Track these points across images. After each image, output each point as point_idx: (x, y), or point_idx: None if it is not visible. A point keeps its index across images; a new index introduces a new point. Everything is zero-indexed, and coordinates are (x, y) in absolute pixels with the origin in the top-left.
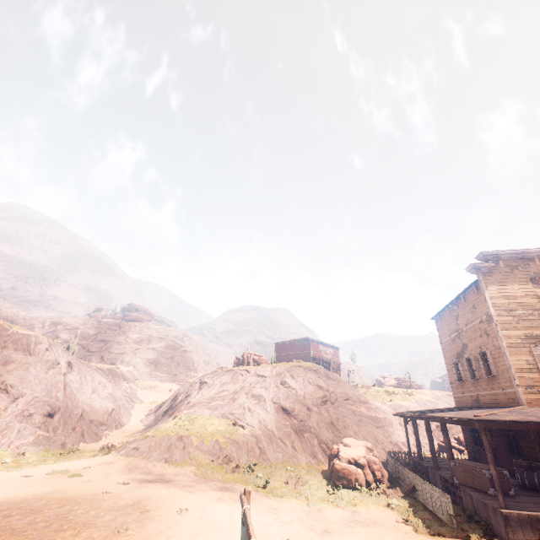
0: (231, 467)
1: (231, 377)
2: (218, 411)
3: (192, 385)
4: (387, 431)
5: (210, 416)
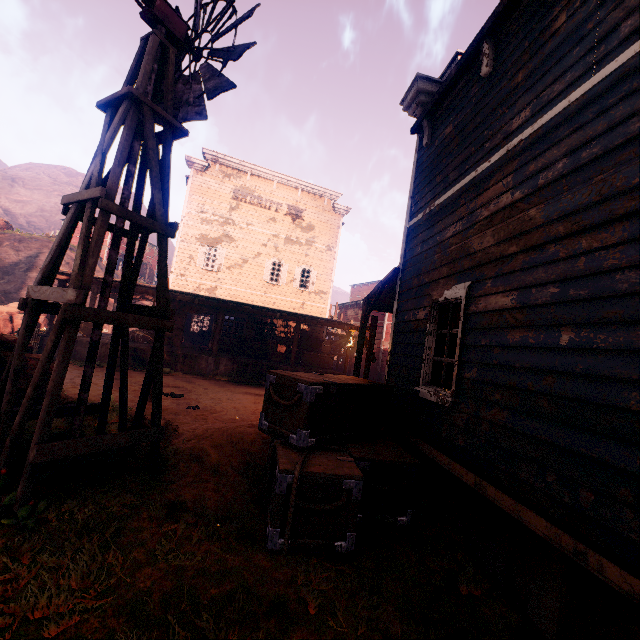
0: None
1: None
2: None
3: None
4: None
5: None
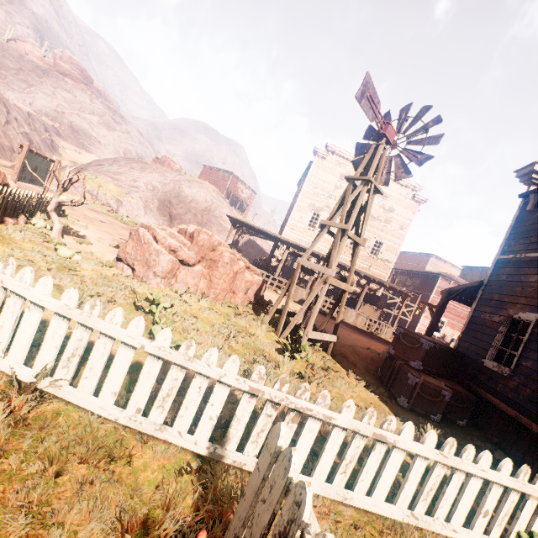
0: (108, 208)
1: (142, 167)
2: (118, 182)
3: (108, 160)
4: (239, 245)
5: (110, 182)
